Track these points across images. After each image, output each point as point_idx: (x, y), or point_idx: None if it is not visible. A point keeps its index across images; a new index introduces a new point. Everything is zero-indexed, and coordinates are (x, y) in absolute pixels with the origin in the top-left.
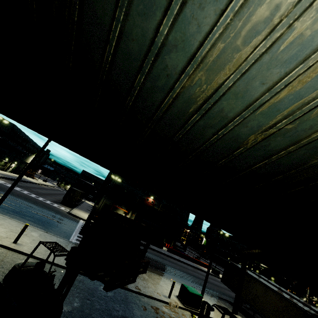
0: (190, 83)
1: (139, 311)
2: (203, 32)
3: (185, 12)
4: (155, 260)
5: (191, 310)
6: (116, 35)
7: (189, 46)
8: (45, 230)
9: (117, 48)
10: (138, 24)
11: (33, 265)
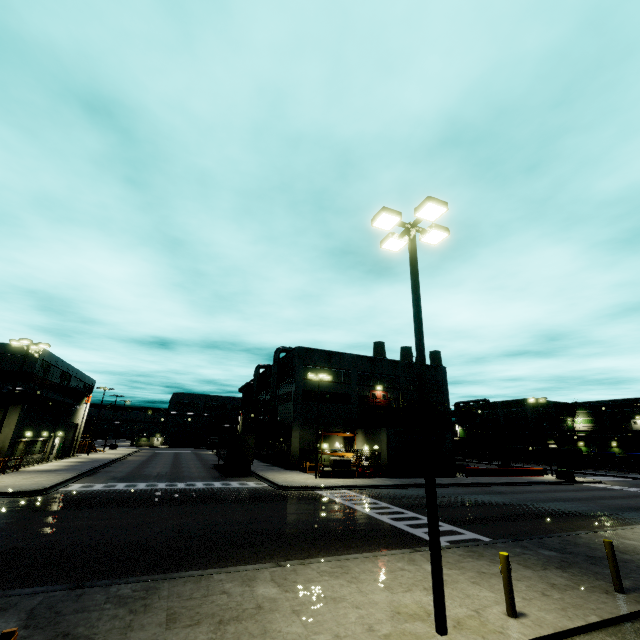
0: None
1: None
2: None
3: None
4: (515, 503)
5: None
6: None
7: None
8: (381, 546)
9: None
10: None
11: None
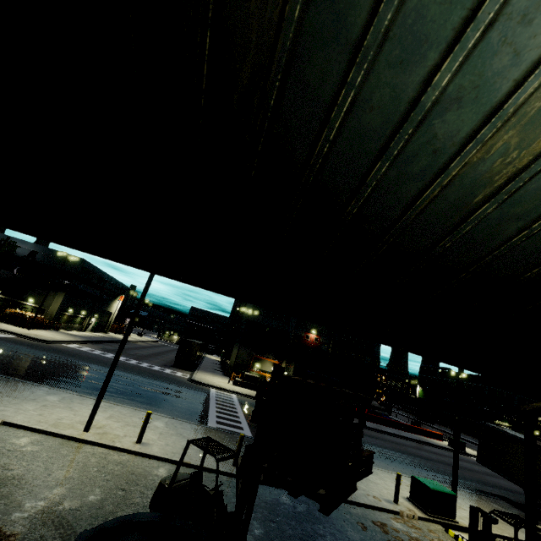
0: (482, 154)
1: (356, 533)
2: (528, 62)
3: (491, 38)
4: None
5: (441, 521)
6: (343, 109)
7: (491, 94)
8: (170, 414)
9: (342, 130)
10: (390, 81)
11: (185, 478)
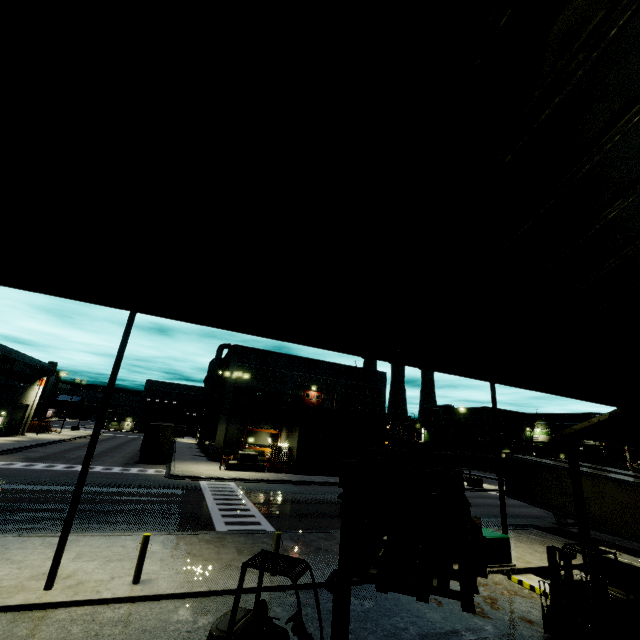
0: None
1: (435, 612)
2: None
3: None
4: None
5: (500, 569)
6: None
7: None
8: (160, 529)
9: None
10: None
11: (241, 616)
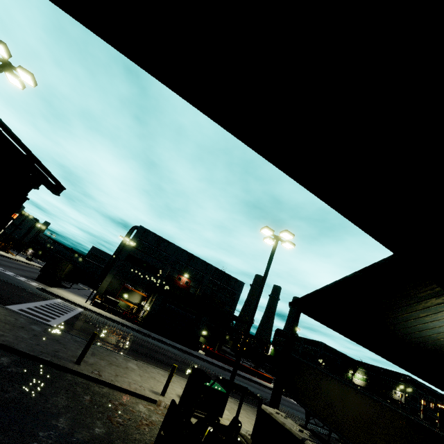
0: None
1: (68, 401)
2: None
3: None
4: (174, 359)
5: (201, 416)
6: None
7: None
8: None
9: None
10: None
11: None
